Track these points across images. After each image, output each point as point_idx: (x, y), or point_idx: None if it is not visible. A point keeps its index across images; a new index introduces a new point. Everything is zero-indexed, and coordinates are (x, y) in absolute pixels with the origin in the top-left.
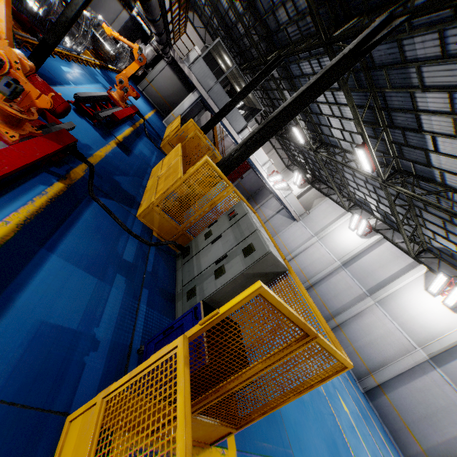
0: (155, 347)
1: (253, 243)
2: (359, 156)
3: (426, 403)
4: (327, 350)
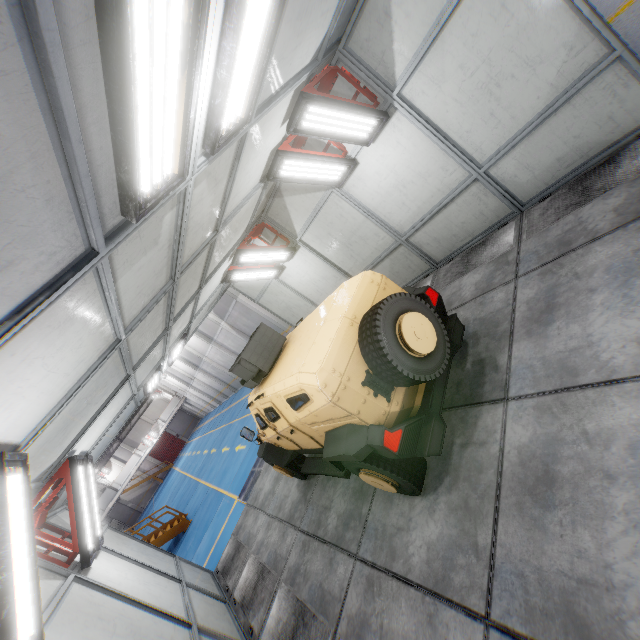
0: None
1: None
2: None
3: (218, 373)
4: None
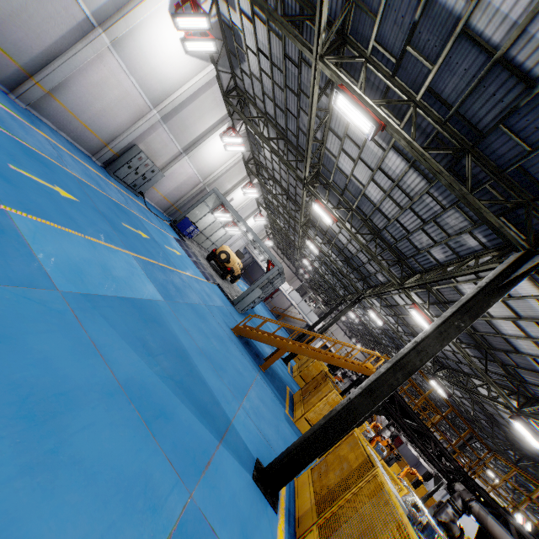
0: None
1: None
2: (488, 472)
3: None
4: None
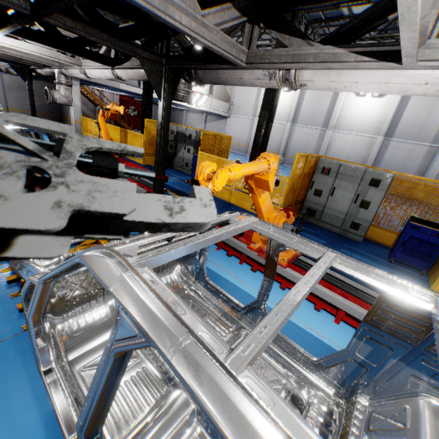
0: (401, 253)
1: (374, 178)
2: None
3: (397, 162)
4: None
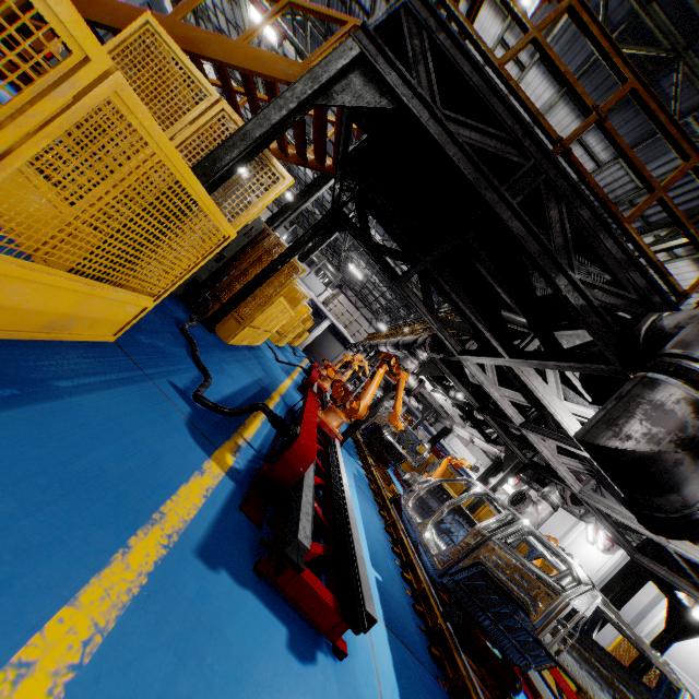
0: None
1: None
2: None
3: None
4: (551, 568)
